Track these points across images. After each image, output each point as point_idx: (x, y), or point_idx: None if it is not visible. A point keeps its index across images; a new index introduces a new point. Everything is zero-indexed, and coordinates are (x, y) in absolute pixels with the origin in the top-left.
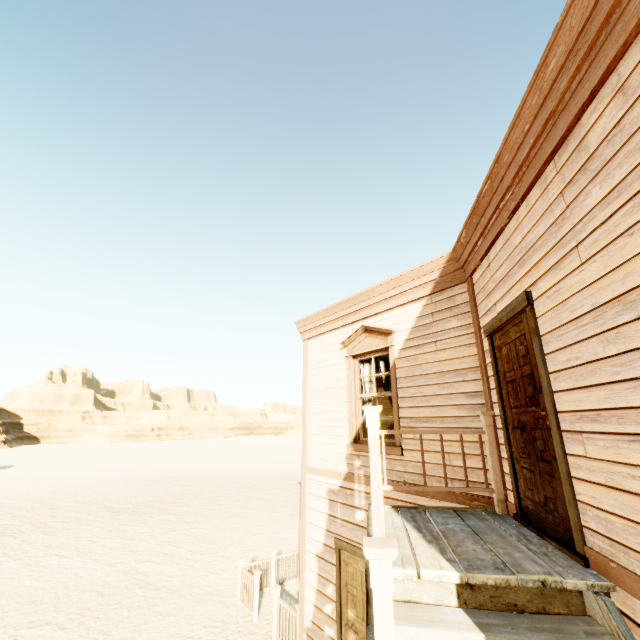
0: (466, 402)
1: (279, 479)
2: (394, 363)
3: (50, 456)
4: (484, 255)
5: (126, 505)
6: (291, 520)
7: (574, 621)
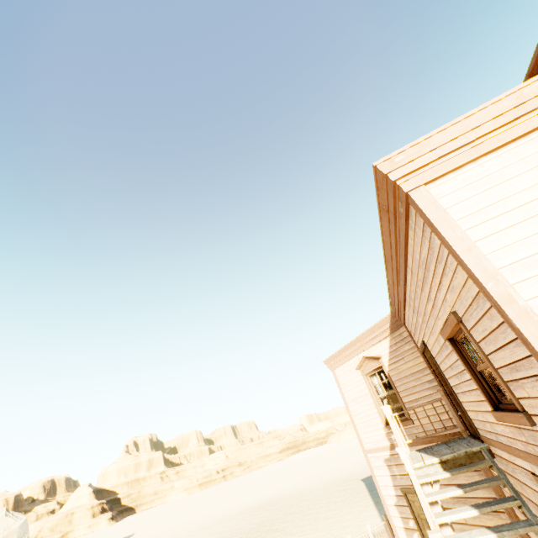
0: (430, 386)
1: (343, 482)
2: (388, 374)
3: (152, 519)
4: (404, 319)
5: (239, 535)
6: (368, 509)
7: (479, 461)
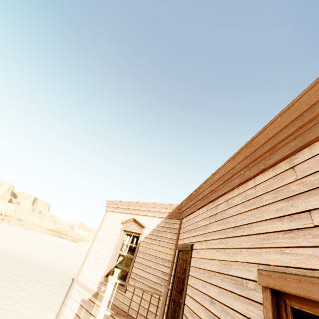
0: (161, 276)
1: (61, 272)
2: (140, 242)
3: None
4: (187, 215)
5: None
6: (56, 303)
7: None
